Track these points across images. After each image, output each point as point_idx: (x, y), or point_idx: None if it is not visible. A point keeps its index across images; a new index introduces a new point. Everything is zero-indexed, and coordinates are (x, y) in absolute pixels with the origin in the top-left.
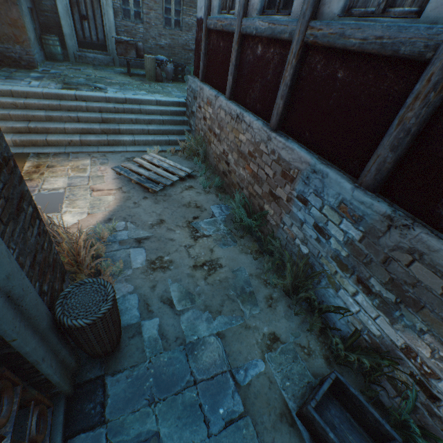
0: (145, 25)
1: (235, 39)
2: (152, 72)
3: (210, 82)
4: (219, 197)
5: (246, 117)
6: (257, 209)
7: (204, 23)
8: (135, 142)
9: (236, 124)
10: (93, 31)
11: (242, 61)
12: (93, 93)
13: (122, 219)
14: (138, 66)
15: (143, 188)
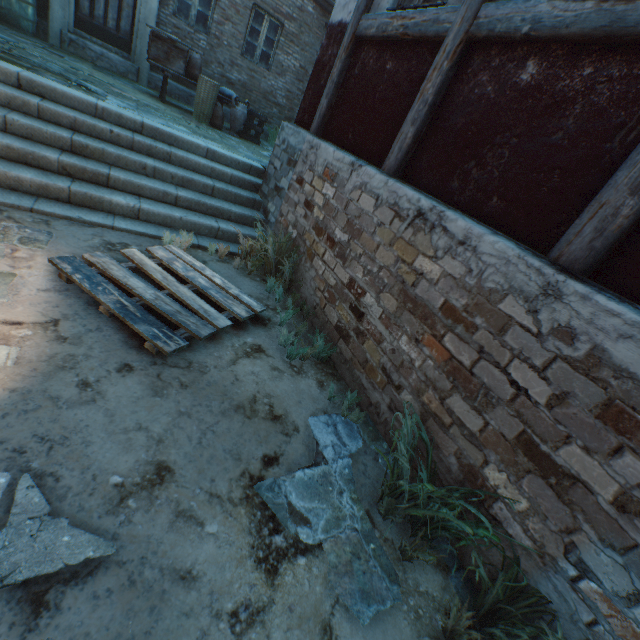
0: (210, 39)
1: (448, 46)
2: (208, 107)
3: (338, 137)
4: (324, 389)
5: (456, 220)
6: (451, 464)
7: (351, 25)
8: (139, 212)
9: (410, 230)
10: (112, 11)
11: (453, 99)
12: (70, 88)
13: (7, 454)
14: (181, 96)
15: (128, 334)
